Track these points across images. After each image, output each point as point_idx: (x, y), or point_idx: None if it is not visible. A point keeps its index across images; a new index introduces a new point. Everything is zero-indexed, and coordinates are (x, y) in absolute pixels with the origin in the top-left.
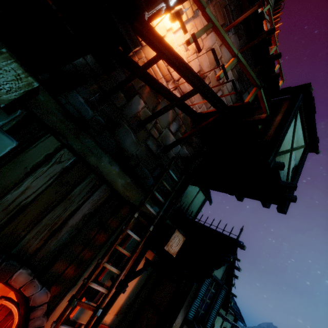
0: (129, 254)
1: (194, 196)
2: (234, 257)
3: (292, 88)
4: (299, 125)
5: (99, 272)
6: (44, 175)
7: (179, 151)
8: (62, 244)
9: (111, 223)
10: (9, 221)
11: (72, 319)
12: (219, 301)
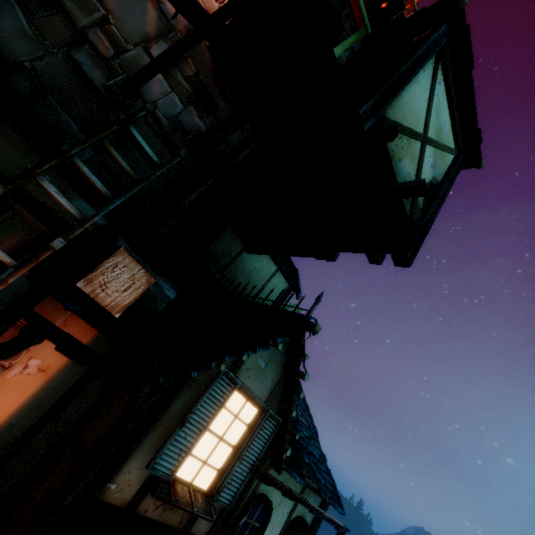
0: None
1: (266, 279)
2: (298, 351)
3: (428, 10)
4: (443, 100)
5: None
6: None
7: (179, 115)
8: None
9: None
10: None
11: None
12: (258, 445)
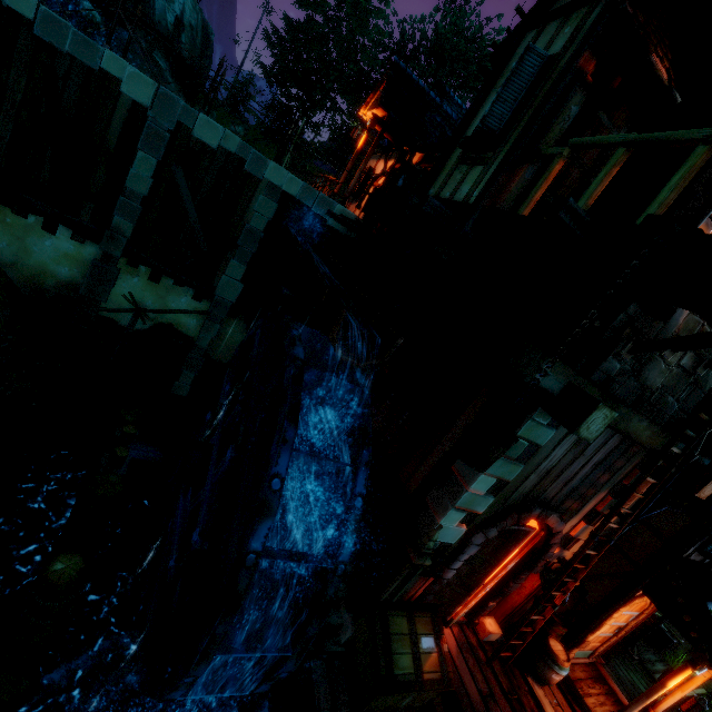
0: (643, 497)
1: None
2: None
3: None
4: None
5: (597, 503)
6: (566, 443)
7: None
8: (572, 489)
9: (617, 464)
10: (539, 482)
11: (573, 536)
12: None
